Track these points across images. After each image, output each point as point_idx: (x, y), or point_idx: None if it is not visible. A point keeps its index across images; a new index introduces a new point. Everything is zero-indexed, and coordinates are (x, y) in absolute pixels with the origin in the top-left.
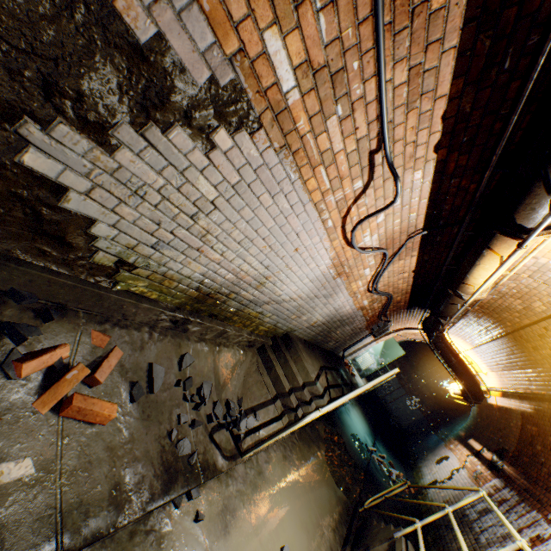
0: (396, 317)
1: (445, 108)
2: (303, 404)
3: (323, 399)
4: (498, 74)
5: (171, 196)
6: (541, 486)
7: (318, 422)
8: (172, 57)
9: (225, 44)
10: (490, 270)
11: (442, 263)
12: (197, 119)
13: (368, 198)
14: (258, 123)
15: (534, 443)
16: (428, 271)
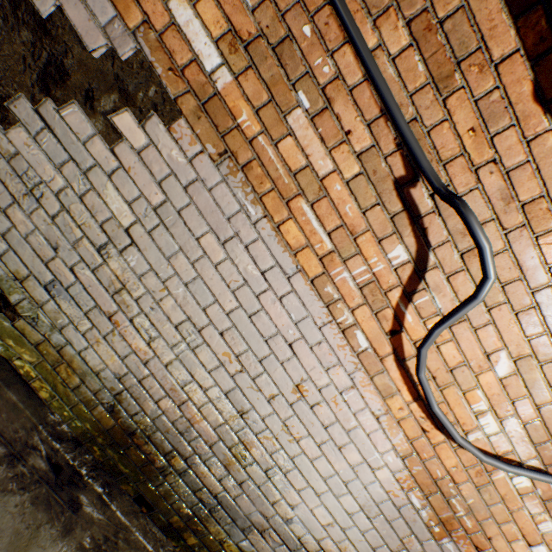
0: None
1: (533, 79)
2: None
3: None
4: None
5: (73, 207)
6: None
7: None
8: (74, 31)
9: (128, 18)
10: None
11: None
12: (101, 101)
13: (440, 295)
14: (179, 113)
15: None
16: None
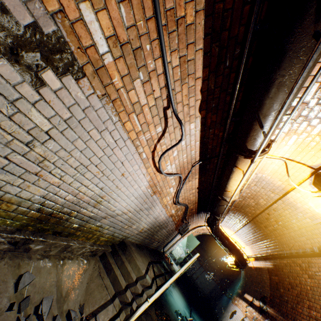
0: (192, 219)
1: (201, 85)
2: (137, 296)
3: (151, 289)
4: (224, 68)
5: (3, 123)
6: (291, 318)
7: (151, 308)
8: None
9: (46, 1)
10: (238, 180)
11: (211, 181)
12: (24, 57)
13: (166, 139)
14: (82, 73)
15: (279, 288)
16: (205, 187)
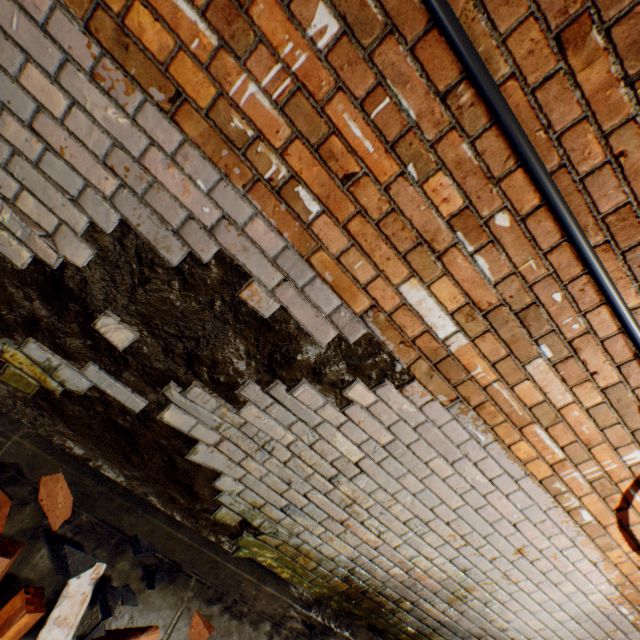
0: None
1: None
2: None
3: None
4: None
5: (303, 453)
6: None
7: None
8: (297, 322)
9: (353, 303)
10: None
11: None
12: (327, 373)
13: None
14: (409, 373)
15: None
16: None
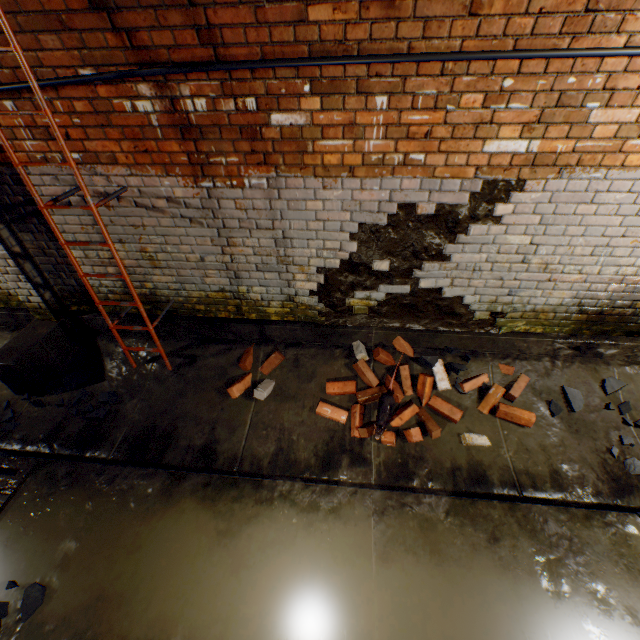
0: None
1: None
2: None
3: None
4: None
5: (496, 259)
6: None
7: None
8: (447, 205)
9: (466, 176)
10: None
11: None
12: (479, 214)
13: None
14: (521, 181)
15: None
16: None
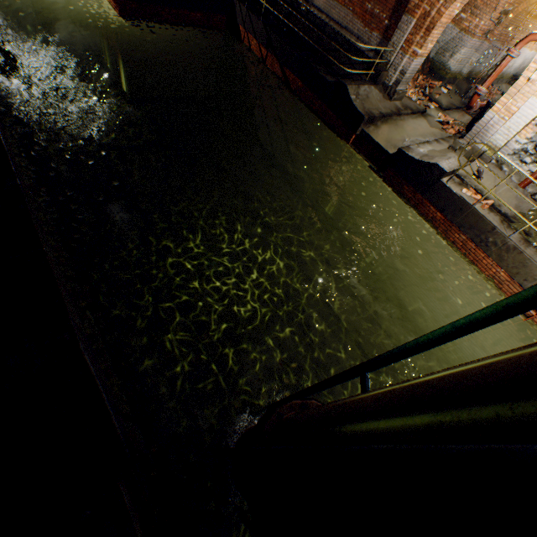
0: None
1: None
2: None
3: None
4: None
5: None
6: None
7: None
8: None
9: None
10: None
11: None
12: None
13: None
14: None
15: None
16: None
